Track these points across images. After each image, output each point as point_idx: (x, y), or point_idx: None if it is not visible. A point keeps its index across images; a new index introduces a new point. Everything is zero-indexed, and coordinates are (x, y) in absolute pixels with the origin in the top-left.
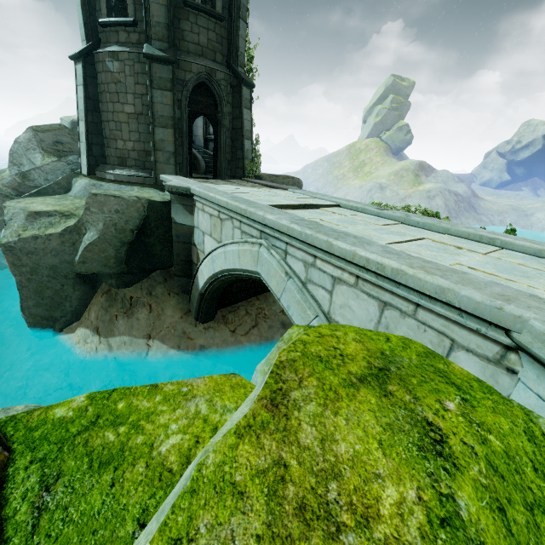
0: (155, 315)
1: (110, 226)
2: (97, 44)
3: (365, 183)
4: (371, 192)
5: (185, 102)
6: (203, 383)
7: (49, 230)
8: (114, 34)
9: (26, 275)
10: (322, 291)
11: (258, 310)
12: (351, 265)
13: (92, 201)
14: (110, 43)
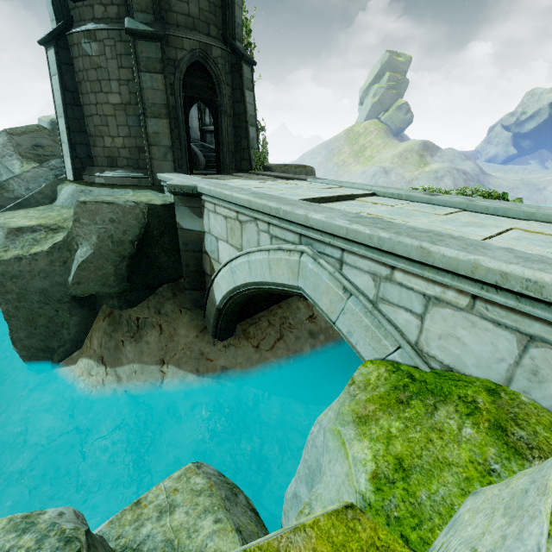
0: (167, 336)
1: (105, 239)
2: (69, 24)
3: (368, 168)
4: (375, 177)
5: (178, 86)
6: (309, 547)
7: (35, 248)
8: (88, 9)
9: (13, 303)
10: (405, 314)
11: (281, 319)
12: (463, 280)
13: (81, 210)
14: (84, 20)
